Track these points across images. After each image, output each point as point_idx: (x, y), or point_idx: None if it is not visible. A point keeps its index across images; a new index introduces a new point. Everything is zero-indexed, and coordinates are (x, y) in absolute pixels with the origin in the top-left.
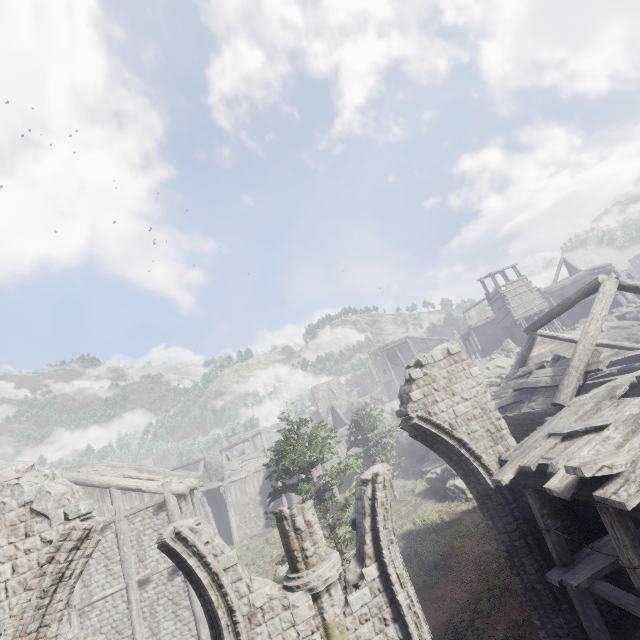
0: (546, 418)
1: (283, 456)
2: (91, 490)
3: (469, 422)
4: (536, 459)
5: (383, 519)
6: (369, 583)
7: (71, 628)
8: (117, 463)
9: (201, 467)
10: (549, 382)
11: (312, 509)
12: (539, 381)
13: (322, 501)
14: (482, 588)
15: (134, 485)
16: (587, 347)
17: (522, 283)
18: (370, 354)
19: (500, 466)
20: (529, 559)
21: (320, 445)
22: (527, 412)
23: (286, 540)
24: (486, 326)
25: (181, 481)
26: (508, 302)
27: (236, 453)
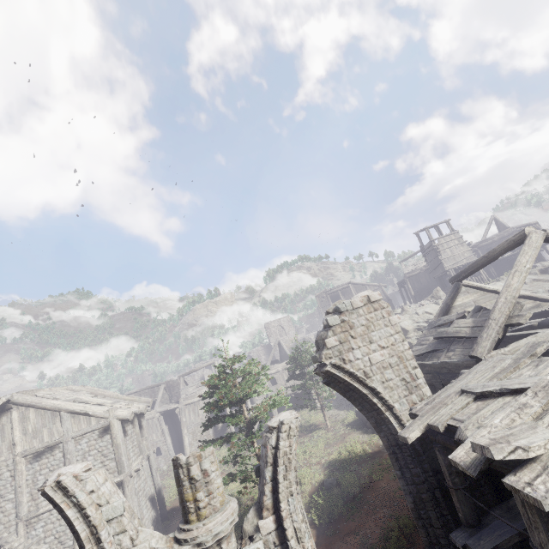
0: (462, 371)
1: (217, 389)
2: (43, 412)
3: (384, 370)
4: (445, 419)
5: (285, 469)
6: (264, 536)
7: (18, 537)
8: (76, 387)
9: (161, 390)
10: (468, 333)
11: (212, 457)
12: (459, 331)
13: (250, 433)
14: (393, 526)
15: (82, 409)
16: (509, 299)
17: (454, 237)
18: (316, 296)
19: (411, 418)
20: (435, 513)
21: (253, 380)
22: (444, 362)
23: (181, 488)
24: (420, 275)
25: (128, 406)
26: (440, 254)
27: (197, 378)
